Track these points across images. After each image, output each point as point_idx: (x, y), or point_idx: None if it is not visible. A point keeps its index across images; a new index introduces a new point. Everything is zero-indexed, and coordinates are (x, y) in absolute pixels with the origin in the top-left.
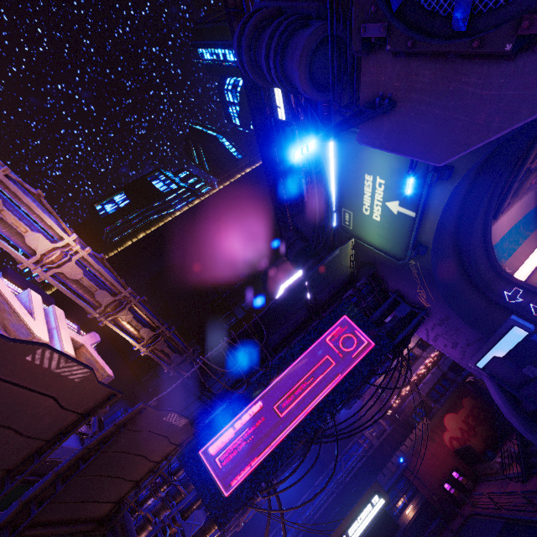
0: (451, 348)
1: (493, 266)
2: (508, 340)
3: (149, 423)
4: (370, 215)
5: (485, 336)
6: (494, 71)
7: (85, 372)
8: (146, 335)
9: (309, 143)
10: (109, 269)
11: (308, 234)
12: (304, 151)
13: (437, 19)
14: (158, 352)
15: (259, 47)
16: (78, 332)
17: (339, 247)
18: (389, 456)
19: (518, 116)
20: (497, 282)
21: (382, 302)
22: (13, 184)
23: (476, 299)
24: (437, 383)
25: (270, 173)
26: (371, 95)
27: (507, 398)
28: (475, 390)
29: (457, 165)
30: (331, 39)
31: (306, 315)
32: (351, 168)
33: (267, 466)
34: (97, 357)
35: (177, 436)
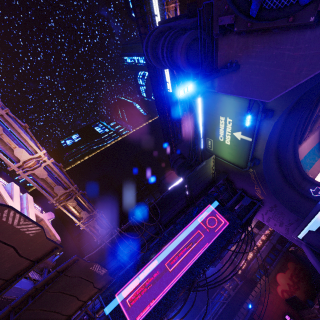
0: (279, 226)
1: (301, 173)
2: (318, 218)
3: (80, 271)
4: (223, 141)
5: (301, 217)
6: (301, 40)
7: (37, 229)
8: (84, 215)
9: (188, 86)
10: (64, 173)
11: (185, 155)
12: (185, 91)
13: (264, 11)
14: (91, 228)
15: (158, 46)
16: (41, 212)
17: (205, 160)
18: (241, 303)
19: (318, 66)
20: (304, 183)
21: (232, 196)
22: (10, 118)
23: (292, 194)
24: (270, 252)
25: (163, 121)
26: (224, 62)
27: (319, 261)
28: (295, 257)
29: (276, 109)
30: (200, 32)
31: (185, 203)
32: (211, 113)
33: (160, 308)
34: (51, 227)
35: (99, 282)
